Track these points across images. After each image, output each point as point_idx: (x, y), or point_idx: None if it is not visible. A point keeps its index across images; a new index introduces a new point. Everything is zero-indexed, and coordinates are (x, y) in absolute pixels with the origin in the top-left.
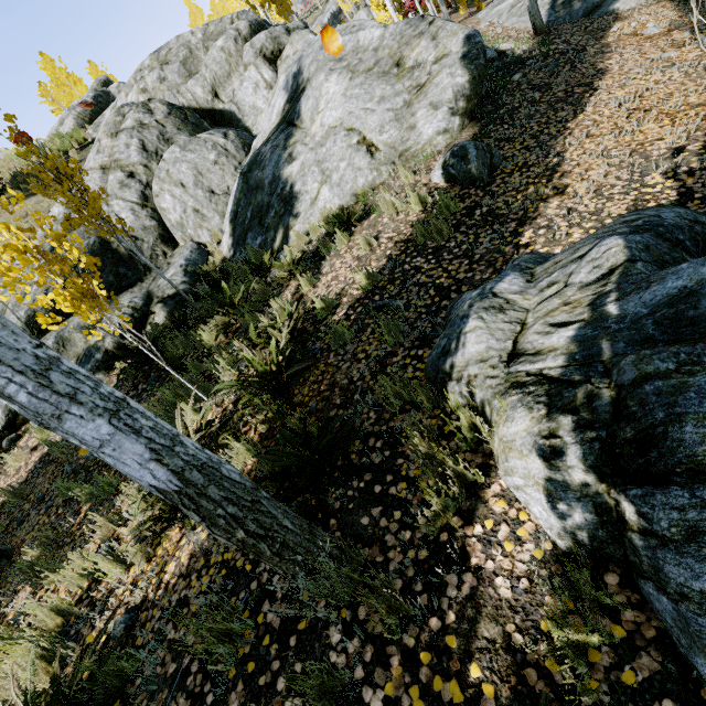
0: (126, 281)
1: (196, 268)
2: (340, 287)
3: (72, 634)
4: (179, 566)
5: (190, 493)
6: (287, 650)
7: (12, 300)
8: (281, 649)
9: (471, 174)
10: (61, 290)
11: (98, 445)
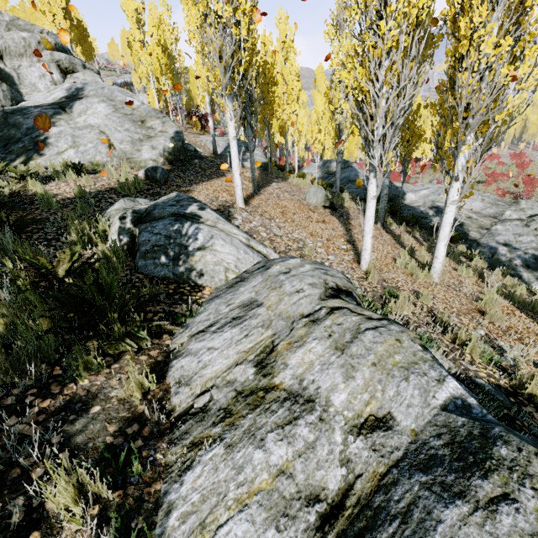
0: None
1: None
2: (59, 192)
3: None
4: None
5: None
6: None
7: None
8: None
9: (156, 178)
10: None
11: None
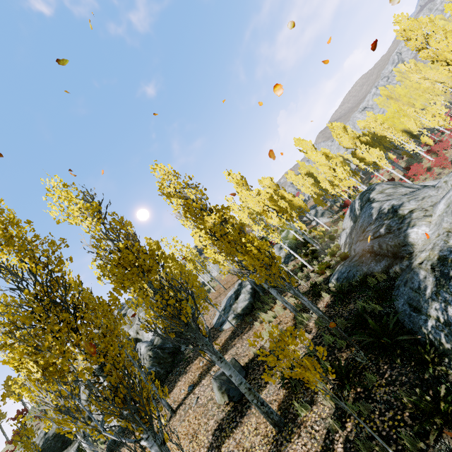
0: (65, 445)
1: None
2: None
3: None
4: None
5: None
6: None
7: None
8: None
9: None
10: None
11: None
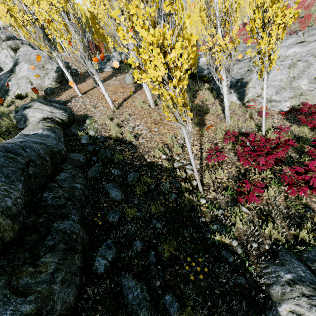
0: None
1: None
2: (11, 109)
3: None
4: None
5: None
6: None
7: None
8: None
9: (48, 93)
10: None
11: None
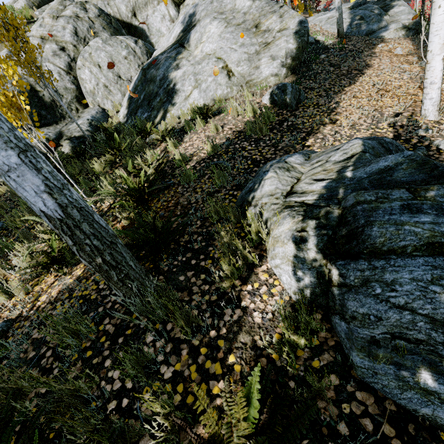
0: (45, 121)
1: (98, 124)
2: (193, 150)
3: None
4: (49, 297)
5: (69, 223)
6: (116, 345)
7: None
8: (112, 344)
9: (286, 102)
10: None
11: (7, 169)
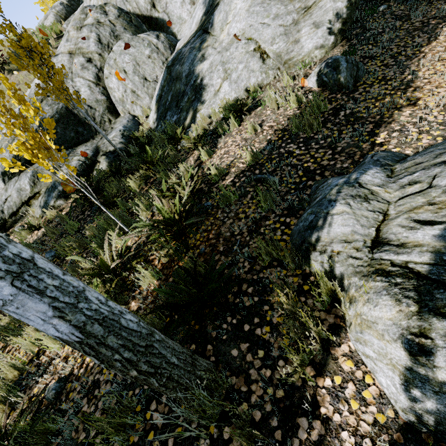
0: (82, 137)
1: (130, 133)
2: (230, 160)
3: (23, 385)
4: None
5: (90, 343)
6: None
7: (5, 143)
8: None
9: (340, 82)
10: (23, 141)
11: (1, 303)
